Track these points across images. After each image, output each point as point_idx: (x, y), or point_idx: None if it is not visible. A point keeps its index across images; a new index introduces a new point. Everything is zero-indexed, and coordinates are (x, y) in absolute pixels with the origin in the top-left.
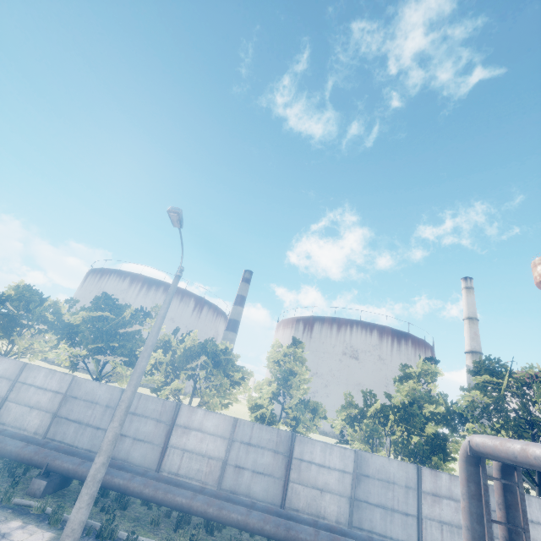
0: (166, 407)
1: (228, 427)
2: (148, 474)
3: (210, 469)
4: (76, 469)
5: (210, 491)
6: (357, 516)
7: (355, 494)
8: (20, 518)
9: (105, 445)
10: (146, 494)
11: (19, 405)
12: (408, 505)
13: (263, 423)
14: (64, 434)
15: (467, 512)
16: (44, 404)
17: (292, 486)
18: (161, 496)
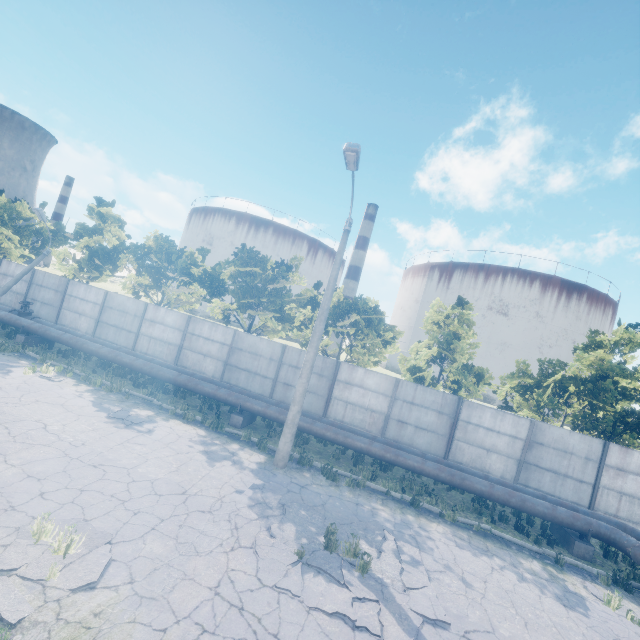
0: (327, 364)
1: (390, 386)
2: (323, 420)
3: (373, 421)
4: (265, 411)
5: (381, 440)
6: (524, 476)
7: (524, 457)
8: (236, 442)
9: (297, 397)
10: (328, 437)
11: (193, 353)
12: (585, 474)
13: (420, 384)
14: (237, 380)
15: None
16: (214, 353)
17: (457, 443)
18: (341, 439)
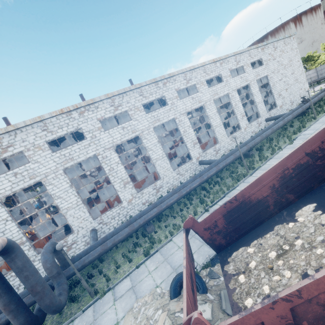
0: None
1: (314, 70)
2: None
3: (315, 78)
4: None
5: (314, 80)
6: None
7: None
8: None
9: None
10: None
11: None
12: None
13: None
14: None
15: None
16: None
17: None
18: None
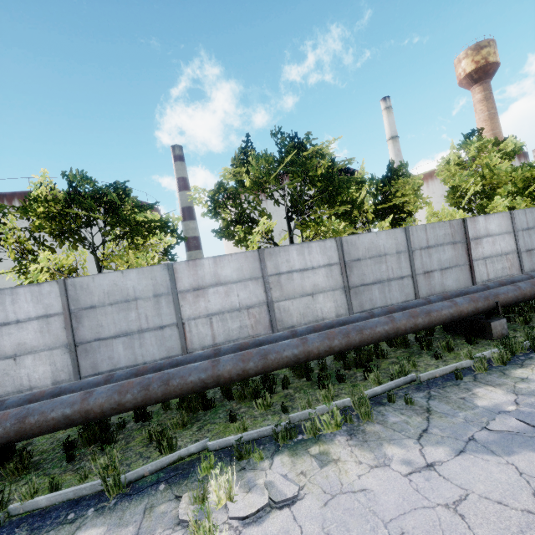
0: (455, 227)
1: (508, 222)
2: (533, 275)
3: (510, 263)
4: (522, 293)
5: None
6: None
7: None
8: None
9: None
10: None
11: (293, 300)
12: None
13: None
14: (371, 301)
15: None
16: (324, 284)
17: None
18: None
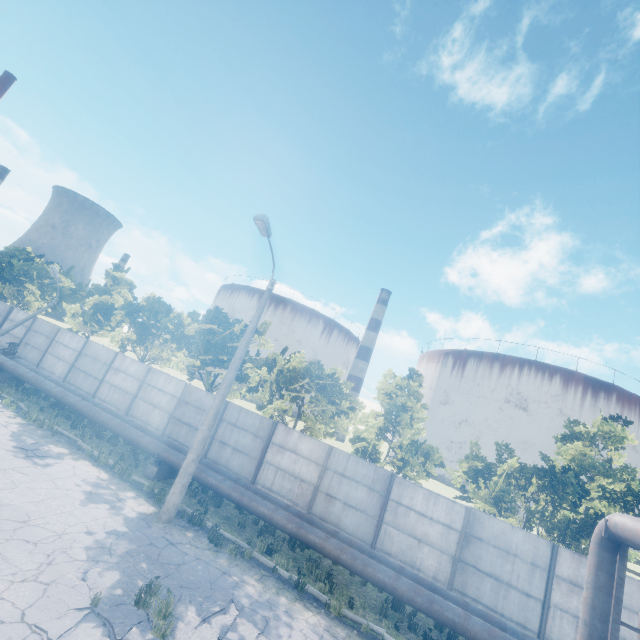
0: (264, 424)
1: (322, 454)
2: (239, 481)
3: (301, 491)
4: (179, 463)
5: (294, 510)
6: (460, 579)
7: (461, 554)
8: (135, 491)
9: (195, 444)
10: (234, 498)
11: (145, 403)
12: (532, 585)
13: (365, 458)
14: (178, 434)
15: (589, 605)
16: (163, 405)
17: (386, 528)
18: (246, 502)
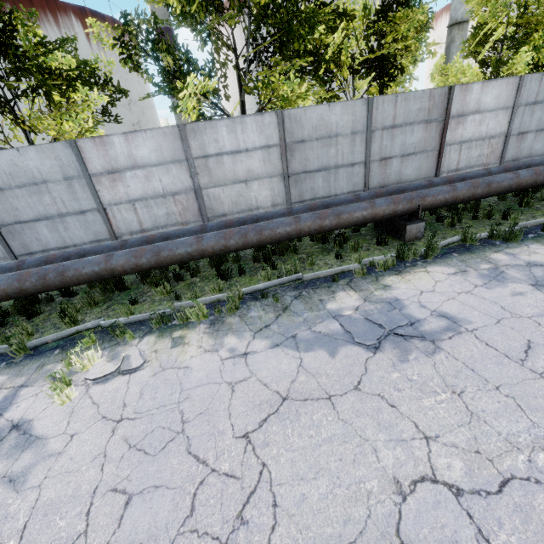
0: (435, 99)
1: (512, 93)
2: (493, 171)
3: (491, 150)
4: (455, 196)
5: None
6: None
7: None
8: (481, 253)
9: None
10: (540, 181)
11: (224, 187)
12: None
13: None
14: (313, 190)
15: None
16: (259, 170)
17: None
18: None
